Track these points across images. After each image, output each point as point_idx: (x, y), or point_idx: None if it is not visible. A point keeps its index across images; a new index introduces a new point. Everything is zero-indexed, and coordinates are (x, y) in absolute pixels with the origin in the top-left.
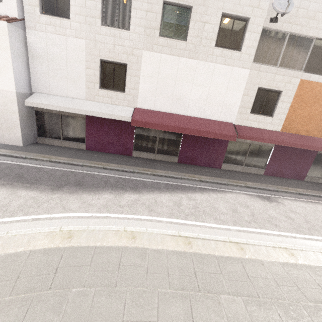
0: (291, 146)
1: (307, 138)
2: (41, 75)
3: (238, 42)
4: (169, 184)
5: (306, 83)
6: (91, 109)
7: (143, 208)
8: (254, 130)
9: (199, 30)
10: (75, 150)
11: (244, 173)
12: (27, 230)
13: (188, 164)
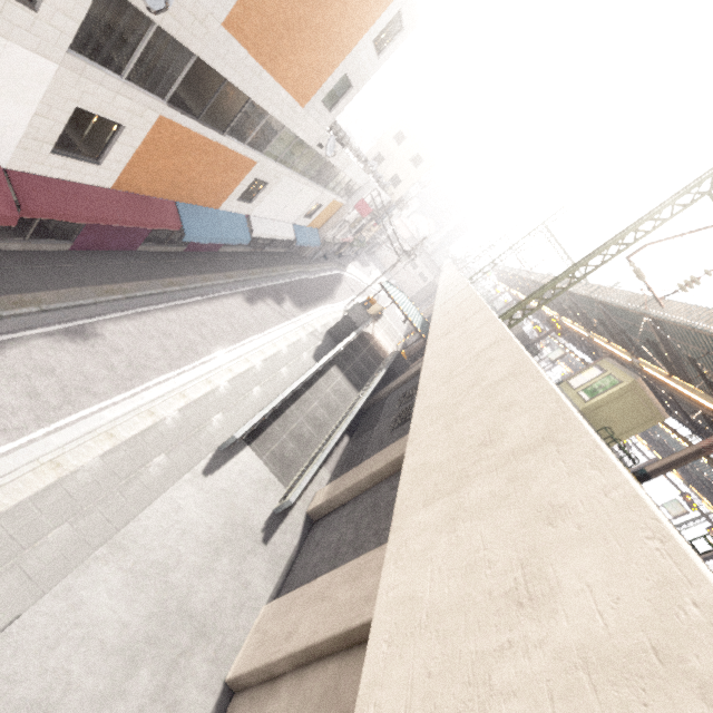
0: (126, 225)
1: (152, 205)
2: None
3: None
4: None
5: (167, 123)
6: None
7: None
8: (60, 188)
9: None
10: None
11: (29, 254)
12: None
13: None
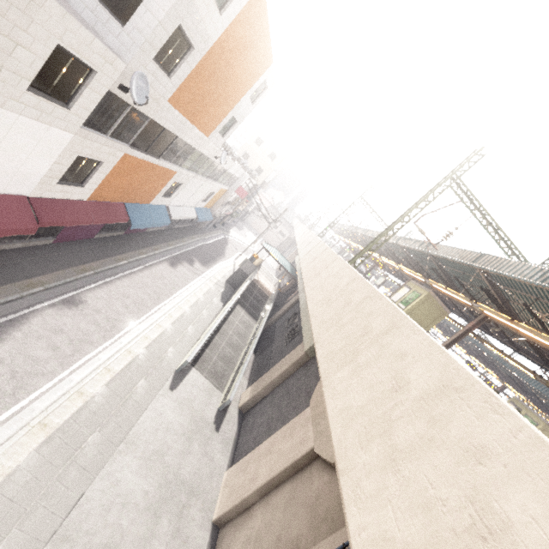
0: (97, 224)
1: (111, 207)
2: None
3: (68, 91)
4: None
5: (128, 157)
6: None
7: None
8: (59, 205)
9: (1, 51)
10: None
11: (28, 250)
12: None
13: None
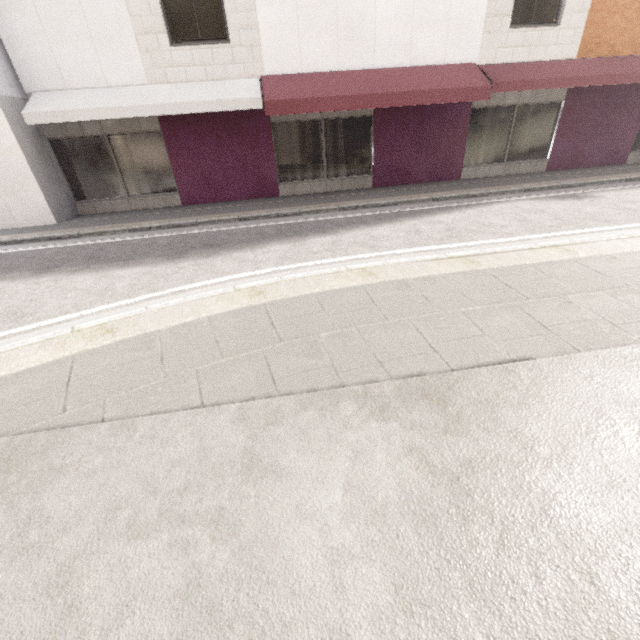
0: (603, 83)
1: (633, 60)
2: (30, 43)
3: None
4: (380, 215)
5: None
6: (170, 99)
7: (355, 247)
8: (523, 67)
9: None
10: (163, 209)
11: (509, 176)
12: (177, 300)
13: (394, 185)
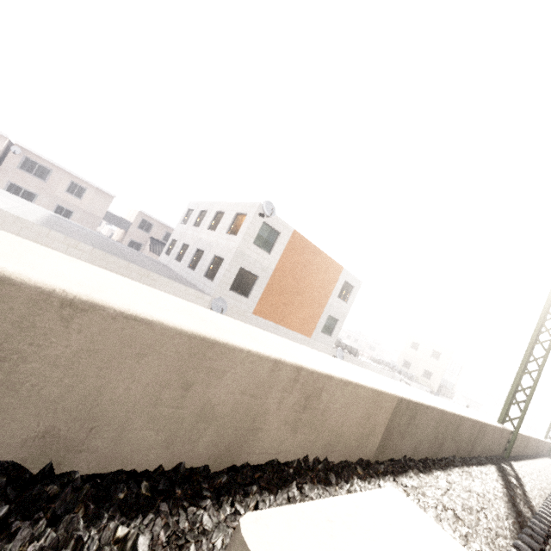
0: None
1: None
2: None
3: None
4: None
5: None
6: None
7: None
8: None
9: None
10: None
11: None
12: None
13: None
